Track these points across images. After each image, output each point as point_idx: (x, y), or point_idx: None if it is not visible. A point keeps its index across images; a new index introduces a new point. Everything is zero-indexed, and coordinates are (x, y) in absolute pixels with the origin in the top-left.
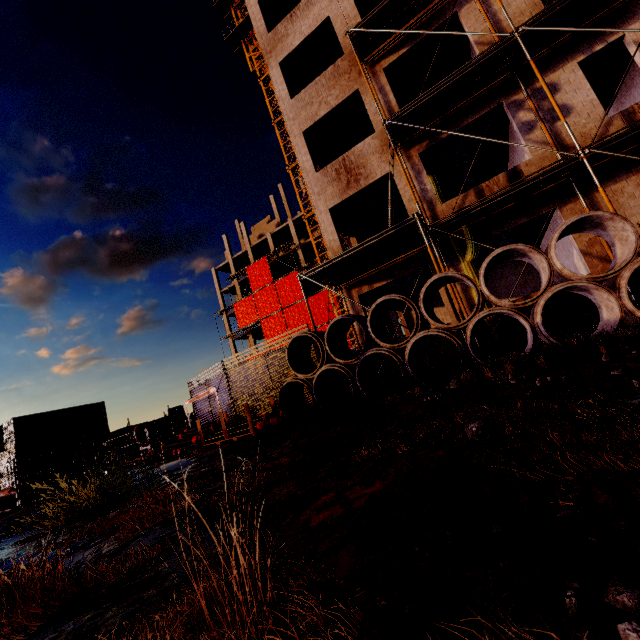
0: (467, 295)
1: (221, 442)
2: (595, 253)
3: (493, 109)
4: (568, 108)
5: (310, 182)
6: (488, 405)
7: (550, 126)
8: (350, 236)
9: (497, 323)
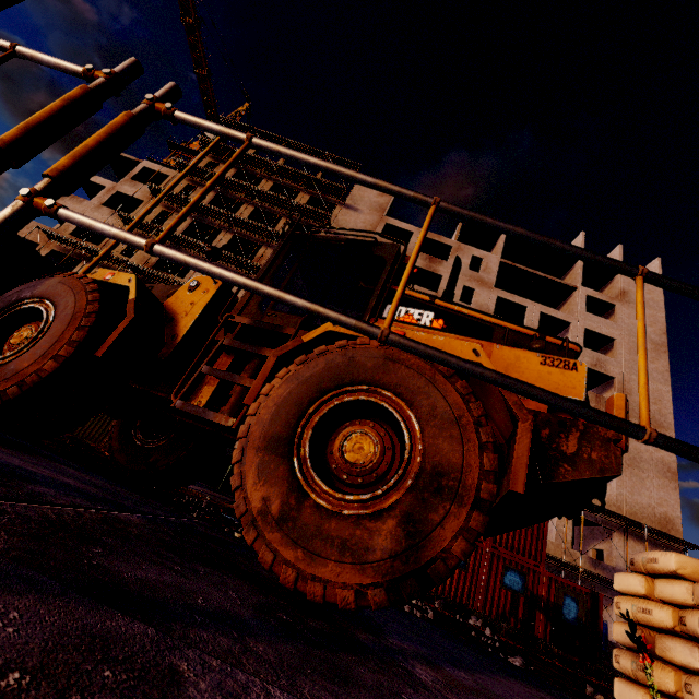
0: None
1: None
2: None
3: None
4: None
5: None
6: None
7: None
8: None
9: None
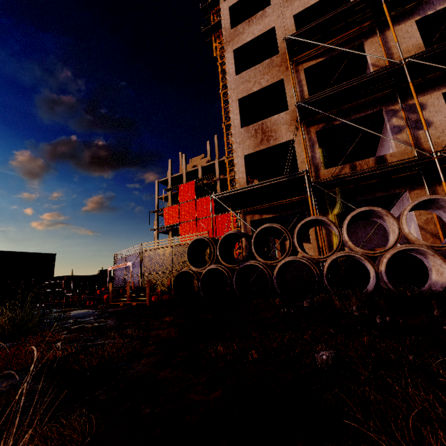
0: (329, 238)
1: (123, 304)
2: (429, 229)
3: (375, 112)
4: (429, 123)
5: (235, 134)
6: (334, 329)
7: (413, 132)
8: (255, 178)
9: (346, 264)
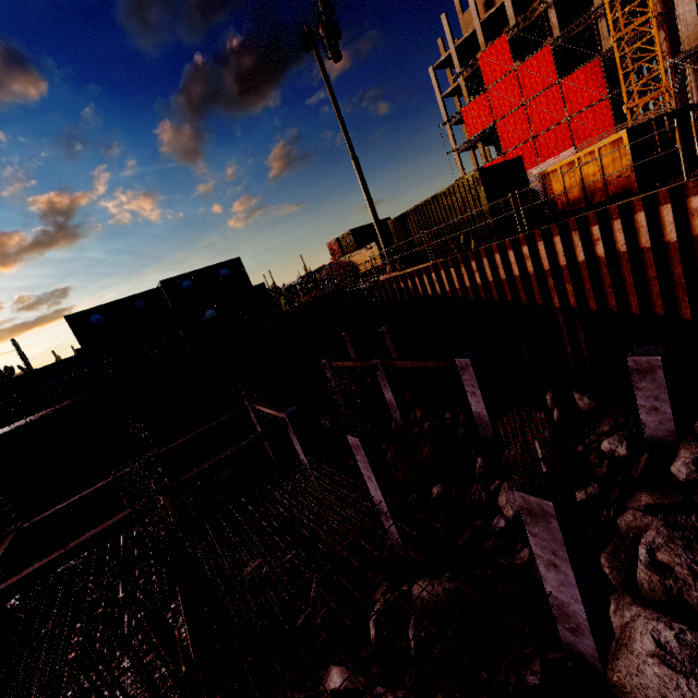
0: None
1: None
2: None
3: None
4: None
5: None
6: None
7: None
8: None
9: None
